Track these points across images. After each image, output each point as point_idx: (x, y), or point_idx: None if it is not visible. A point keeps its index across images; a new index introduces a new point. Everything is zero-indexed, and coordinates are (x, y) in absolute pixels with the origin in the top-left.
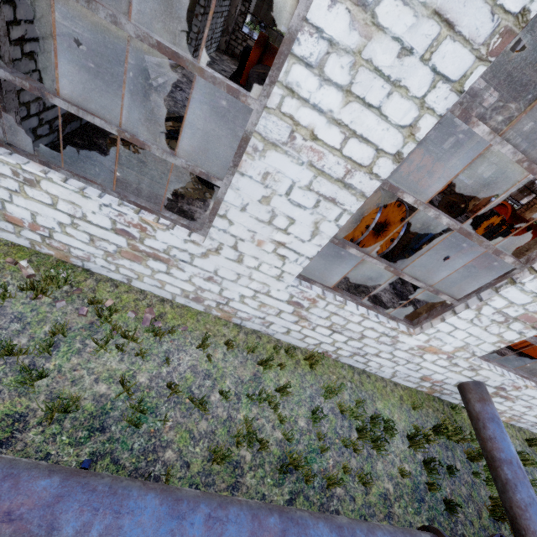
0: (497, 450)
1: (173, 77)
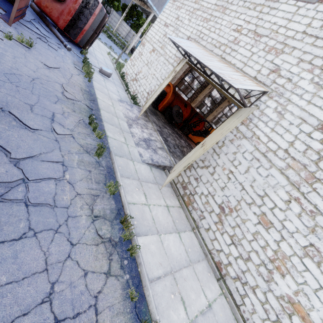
0: None
1: (157, 130)
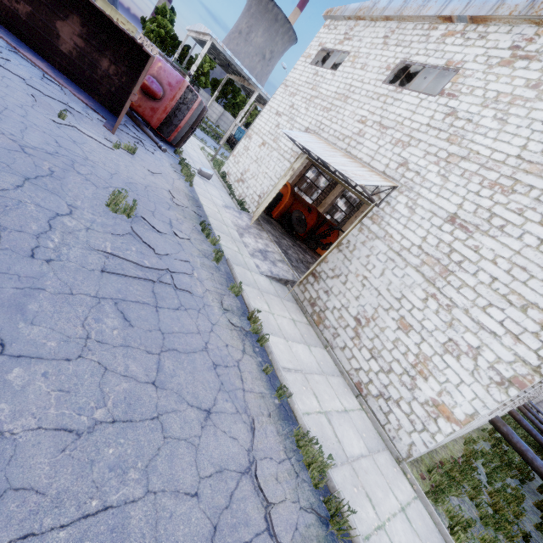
0: (522, 446)
1: (274, 240)
